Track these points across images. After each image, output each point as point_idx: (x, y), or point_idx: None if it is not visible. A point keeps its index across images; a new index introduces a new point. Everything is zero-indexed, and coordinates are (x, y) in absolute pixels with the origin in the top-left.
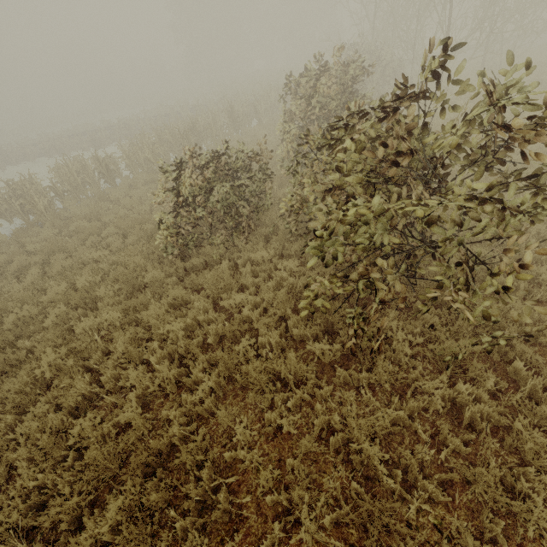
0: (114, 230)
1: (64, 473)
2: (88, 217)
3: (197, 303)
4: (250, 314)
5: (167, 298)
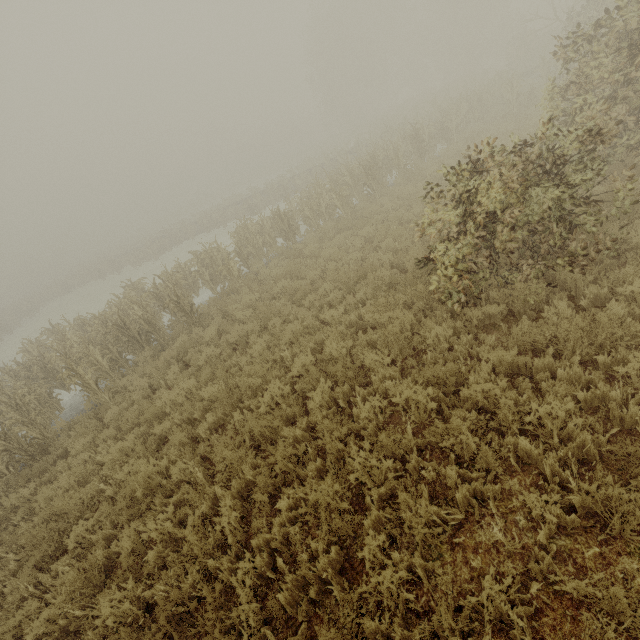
0: (331, 285)
1: None
2: (288, 276)
3: (560, 371)
4: None
5: (488, 365)
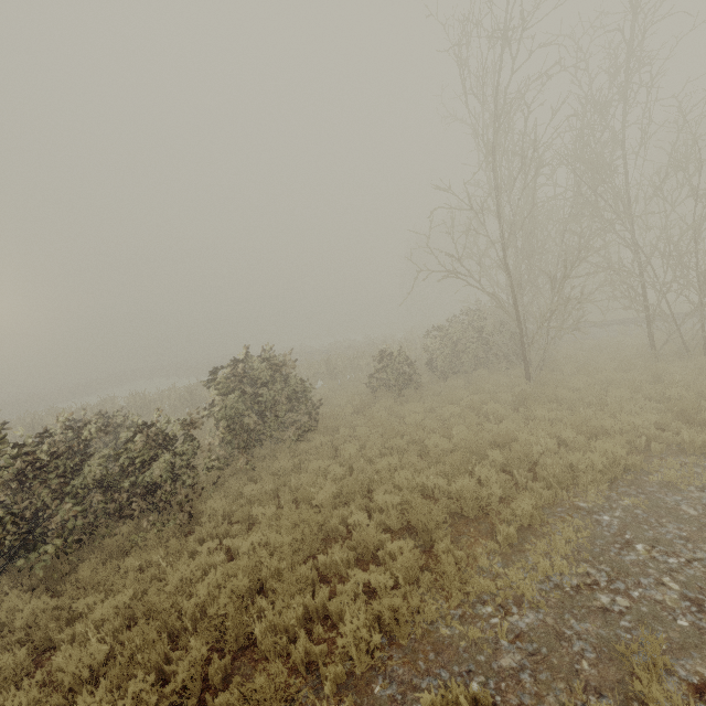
0: None
1: None
2: None
3: None
4: None
5: None
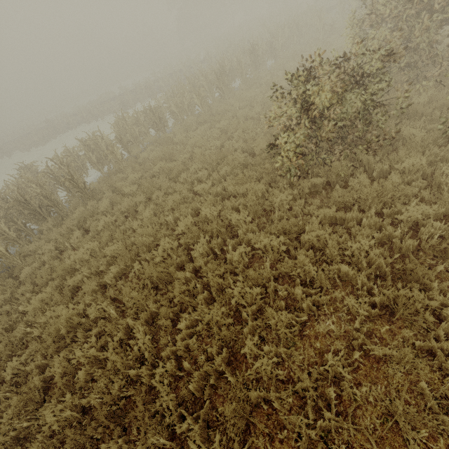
0: (199, 165)
1: (338, 418)
2: (163, 159)
3: (363, 220)
4: (445, 226)
5: (318, 218)
